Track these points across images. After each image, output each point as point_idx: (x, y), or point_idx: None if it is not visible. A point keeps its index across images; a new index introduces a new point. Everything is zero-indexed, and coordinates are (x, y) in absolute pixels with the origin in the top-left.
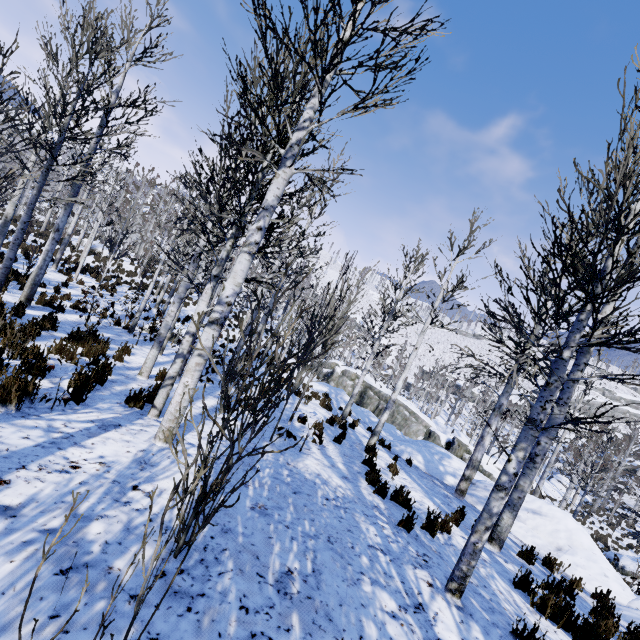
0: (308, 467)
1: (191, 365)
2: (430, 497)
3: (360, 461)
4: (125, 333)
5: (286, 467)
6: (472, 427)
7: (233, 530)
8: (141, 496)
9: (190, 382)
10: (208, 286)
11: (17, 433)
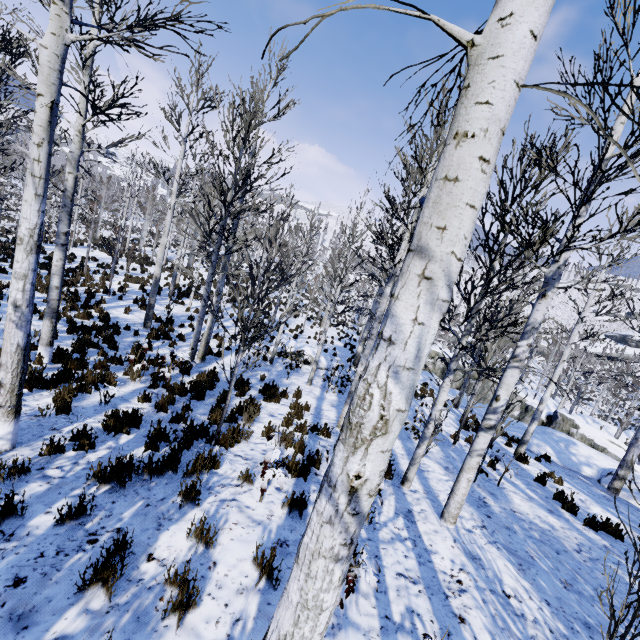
0: (524, 509)
1: (472, 464)
2: (605, 508)
3: (529, 478)
4: (268, 365)
5: (517, 517)
6: (545, 382)
7: (588, 623)
8: (518, 603)
9: (472, 477)
10: (448, 379)
11: (397, 553)
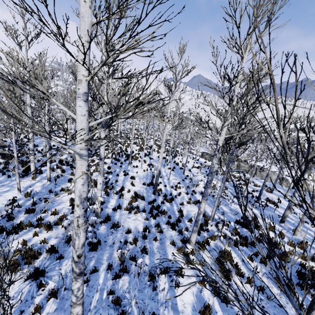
0: None
1: None
2: None
3: None
4: (214, 199)
5: None
6: None
7: None
8: None
9: None
10: None
11: None
